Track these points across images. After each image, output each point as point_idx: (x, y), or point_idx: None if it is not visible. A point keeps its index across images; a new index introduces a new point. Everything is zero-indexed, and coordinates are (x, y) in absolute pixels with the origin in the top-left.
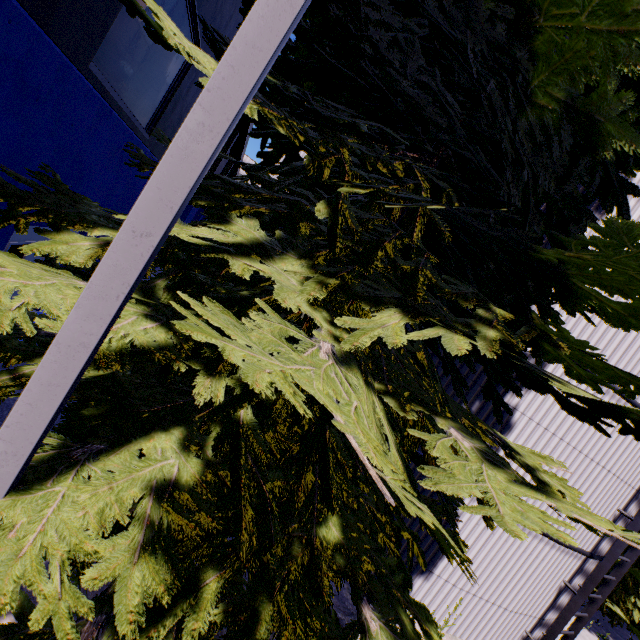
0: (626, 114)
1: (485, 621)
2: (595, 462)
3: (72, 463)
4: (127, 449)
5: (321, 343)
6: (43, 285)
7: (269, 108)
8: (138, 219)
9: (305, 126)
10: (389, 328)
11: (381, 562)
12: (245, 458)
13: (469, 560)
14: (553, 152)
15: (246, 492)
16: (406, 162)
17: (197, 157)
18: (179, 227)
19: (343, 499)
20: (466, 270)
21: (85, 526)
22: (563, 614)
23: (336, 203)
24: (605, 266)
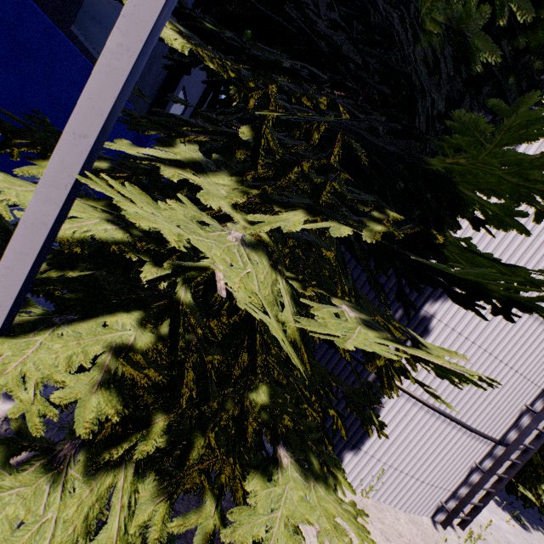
0: (517, 40)
1: (405, 490)
2: (504, 363)
3: (50, 325)
4: (94, 320)
5: (232, 231)
6: (24, 190)
7: (204, 49)
8: (77, 123)
9: (239, 67)
10: (290, 222)
11: (301, 422)
12: (183, 328)
13: (386, 435)
14: (442, 74)
15: (190, 360)
16: (328, 96)
17: (119, 73)
18: (129, 147)
19: (274, 375)
20: (386, 193)
21: (56, 364)
22: (472, 488)
23: (260, 128)
24: (478, 169)
